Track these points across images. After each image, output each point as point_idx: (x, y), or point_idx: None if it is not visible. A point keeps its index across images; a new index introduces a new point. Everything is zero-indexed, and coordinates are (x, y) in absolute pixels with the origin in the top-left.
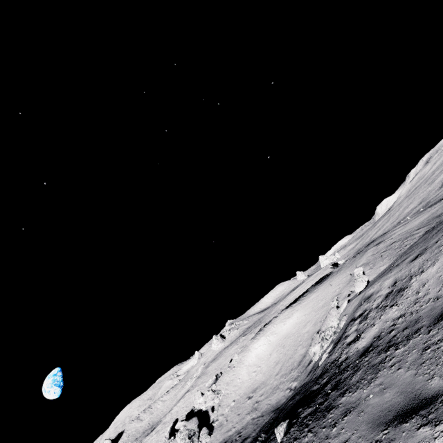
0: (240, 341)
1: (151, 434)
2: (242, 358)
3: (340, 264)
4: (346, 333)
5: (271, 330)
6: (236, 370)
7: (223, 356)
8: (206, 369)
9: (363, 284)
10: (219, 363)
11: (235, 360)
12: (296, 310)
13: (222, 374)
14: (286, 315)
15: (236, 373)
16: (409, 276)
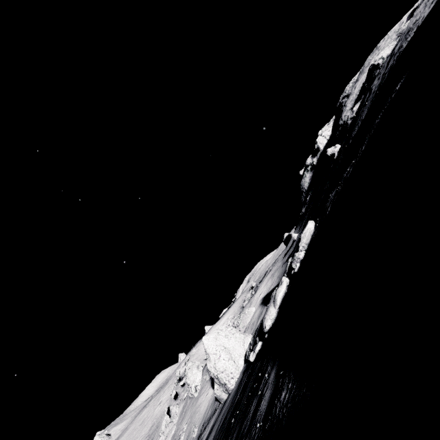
0: (151, 403)
1: None
2: (200, 348)
3: (237, 298)
4: (257, 287)
5: (212, 331)
6: (198, 352)
7: (134, 423)
8: None
9: (255, 283)
10: (132, 428)
11: (195, 351)
12: (223, 318)
13: (188, 360)
14: (218, 323)
15: (199, 353)
16: (267, 271)
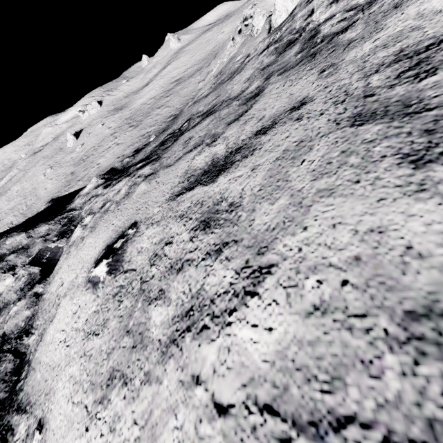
0: (214, 29)
1: (153, 83)
2: None
3: None
4: None
5: None
6: (266, 1)
7: (200, 40)
8: (180, 52)
9: None
10: (199, 42)
11: None
12: None
13: (256, 5)
14: None
15: (267, 2)
16: None
